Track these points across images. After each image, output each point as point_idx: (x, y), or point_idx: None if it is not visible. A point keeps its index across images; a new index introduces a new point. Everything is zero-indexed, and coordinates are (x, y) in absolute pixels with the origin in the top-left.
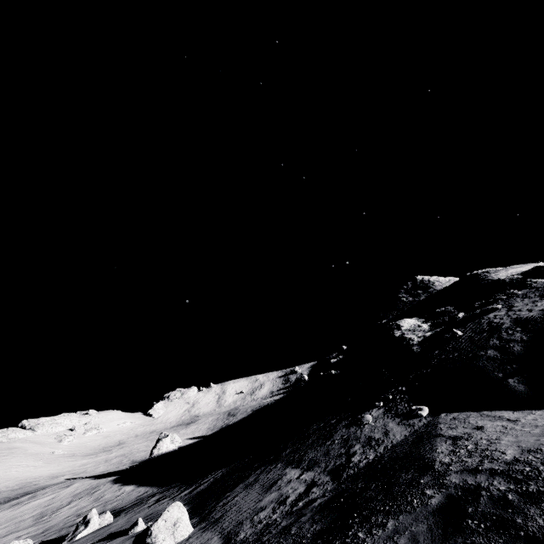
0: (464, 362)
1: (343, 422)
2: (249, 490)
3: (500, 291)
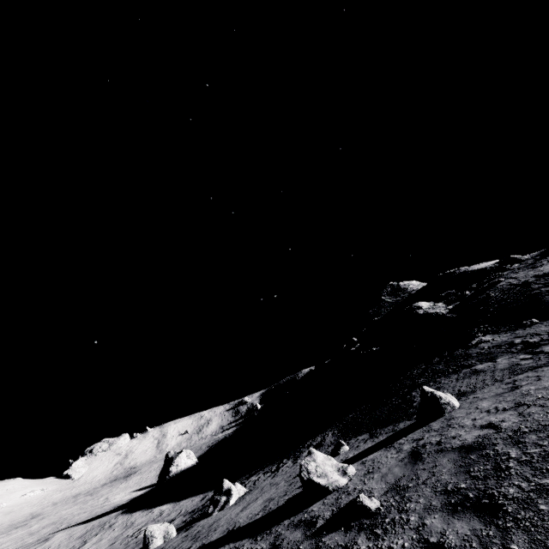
0: (528, 298)
1: (456, 352)
2: (447, 387)
3: (485, 275)
